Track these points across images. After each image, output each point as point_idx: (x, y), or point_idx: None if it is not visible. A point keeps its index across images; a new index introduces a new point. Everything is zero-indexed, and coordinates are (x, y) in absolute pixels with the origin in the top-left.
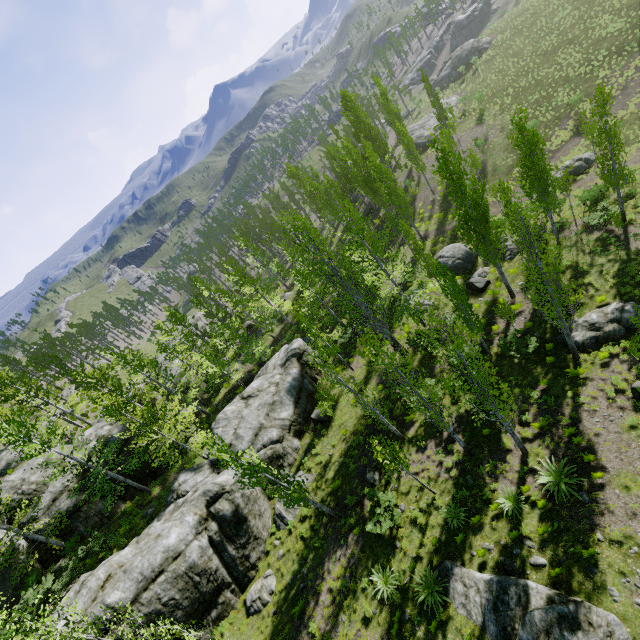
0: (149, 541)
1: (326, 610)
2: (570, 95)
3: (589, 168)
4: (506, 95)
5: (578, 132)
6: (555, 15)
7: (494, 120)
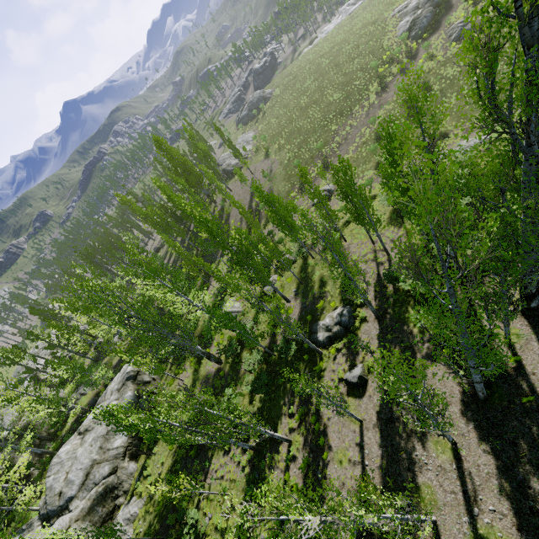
0: None
1: None
2: (317, 141)
3: (331, 196)
4: (281, 137)
5: (324, 168)
6: (305, 81)
7: (275, 155)
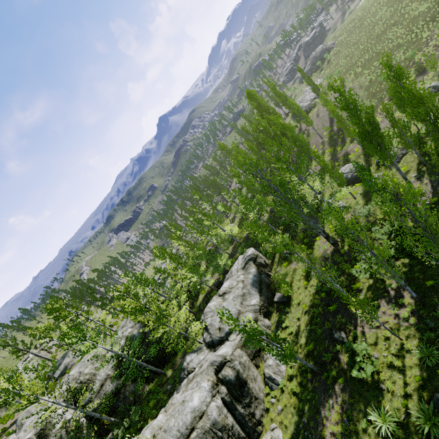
0: (176, 407)
1: None
2: (405, 54)
3: (438, 91)
4: (356, 67)
5: (419, 73)
6: (376, 15)
7: (352, 83)
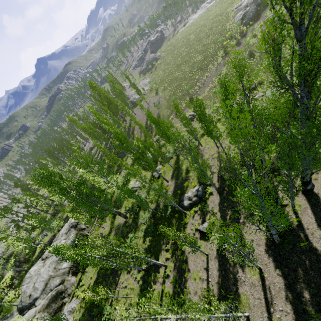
0: None
1: None
2: (187, 85)
3: (194, 118)
4: (165, 82)
5: (190, 101)
6: (180, 49)
7: (162, 93)
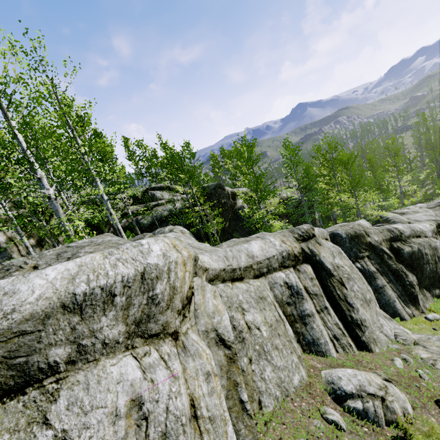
0: None
1: None
2: None
3: None
4: None
5: None
6: None
7: None
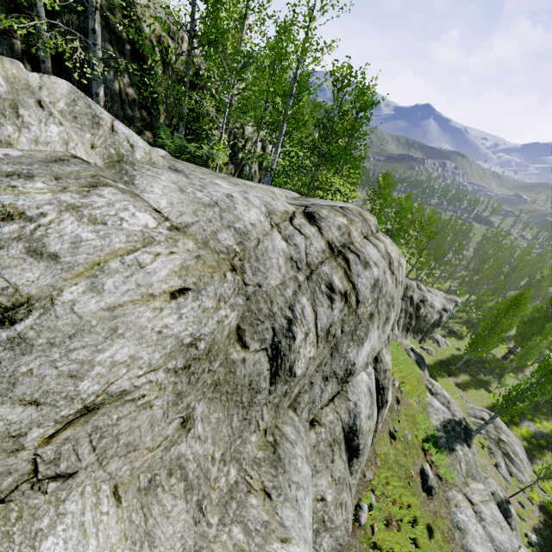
0: None
1: (464, 380)
2: None
3: None
4: None
5: None
6: None
7: None
